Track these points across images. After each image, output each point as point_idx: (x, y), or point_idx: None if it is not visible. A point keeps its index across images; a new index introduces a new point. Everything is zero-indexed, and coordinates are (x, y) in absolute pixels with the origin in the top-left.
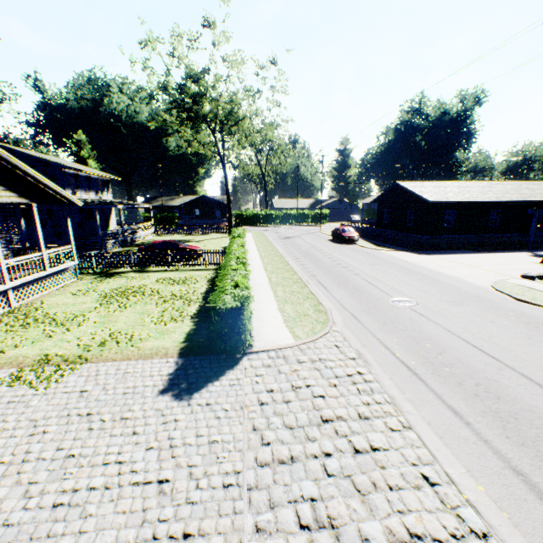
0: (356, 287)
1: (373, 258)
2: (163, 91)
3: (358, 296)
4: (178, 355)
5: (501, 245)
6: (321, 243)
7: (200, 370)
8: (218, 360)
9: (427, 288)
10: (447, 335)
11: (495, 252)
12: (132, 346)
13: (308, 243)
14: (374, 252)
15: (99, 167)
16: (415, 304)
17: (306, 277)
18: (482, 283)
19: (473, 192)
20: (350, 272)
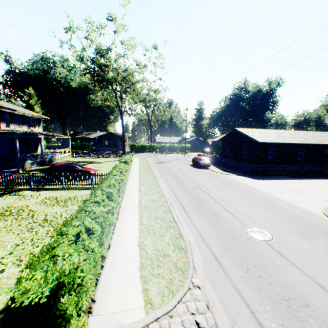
0: (213, 212)
1: (222, 181)
2: (80, 61)
3: (216, 224)
4: None
5: (305, 173)
6: (184, 167)
7: None
8: None
9: (273, 215)
10: (324, 296)
11: (305, 178)
12: None
13: (176, 166)
14: (222, 176)
15: (42, 111)
16: (269, 236)
17: (171, 200)
18: (315, 210)
19: (285, 136)
20: (207, 195)
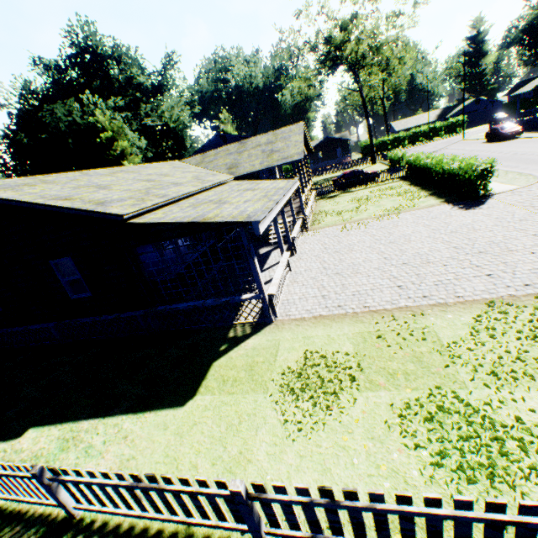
0: None
1: None
2: (313, 50)
3: None
4: (446, 204)
5: None
6: (477, 147)
7: (468, 204)
8: (474, 200)
9: None
10: None
11: None
12: (413, 207)
13: (462, 150)
14: None
15: None
16: None
17: None
18: None
19: None
20: (532, 156)
